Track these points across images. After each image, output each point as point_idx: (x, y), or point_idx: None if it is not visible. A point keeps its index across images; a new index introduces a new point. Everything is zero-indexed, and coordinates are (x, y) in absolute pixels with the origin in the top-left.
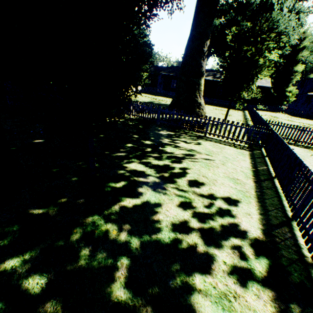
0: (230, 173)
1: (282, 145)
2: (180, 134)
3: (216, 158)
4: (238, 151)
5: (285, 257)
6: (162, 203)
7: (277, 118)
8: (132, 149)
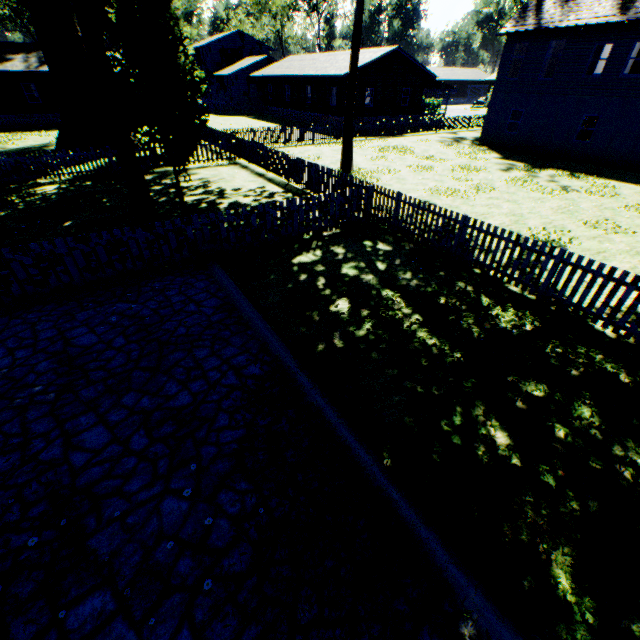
0: (245, 180)
1: (258, 148)
2: (165, 174)
3: (225, 177)
4: (230, 168)
5: (295, 191)
6: (237, 200)
7: (210, 124)
8: (162, 195)
